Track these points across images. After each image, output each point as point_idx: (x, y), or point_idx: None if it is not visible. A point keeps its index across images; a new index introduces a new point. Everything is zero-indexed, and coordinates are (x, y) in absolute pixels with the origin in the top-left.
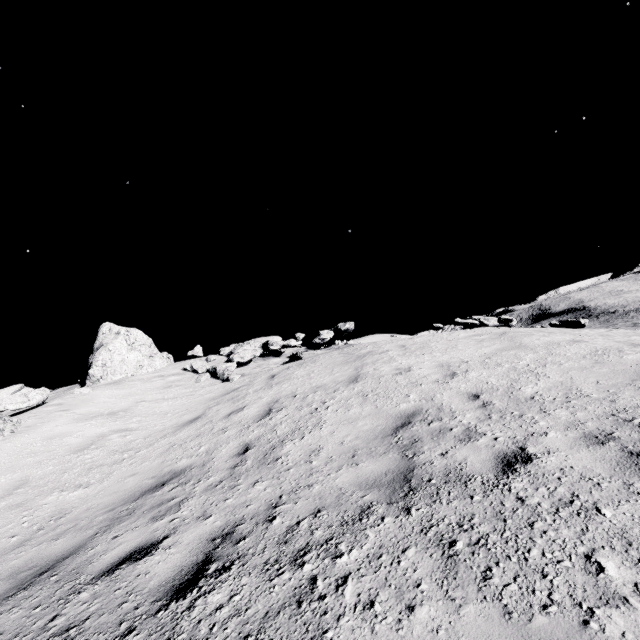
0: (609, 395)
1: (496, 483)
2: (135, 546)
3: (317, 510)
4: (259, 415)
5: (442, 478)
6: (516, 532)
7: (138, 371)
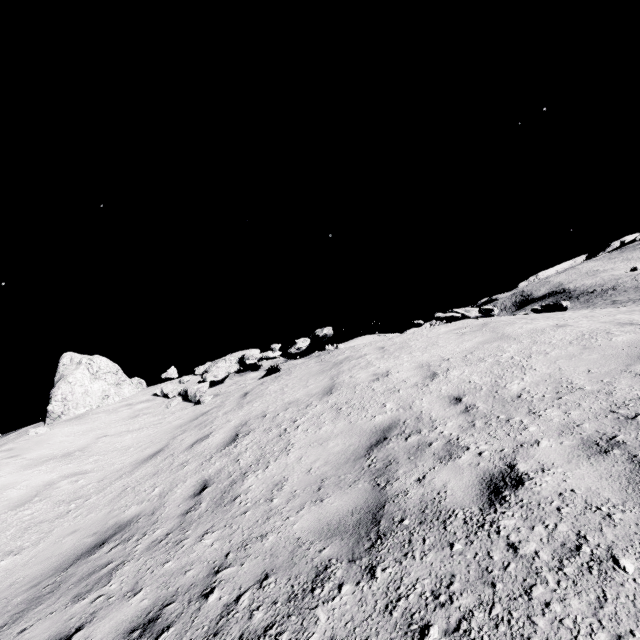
0: (604, 386)
1: (481, 521)
2: None
3: (264, 575)
4: (224, 442)
5: (417, 516)
6: (509, 606)
7: (104, 402)
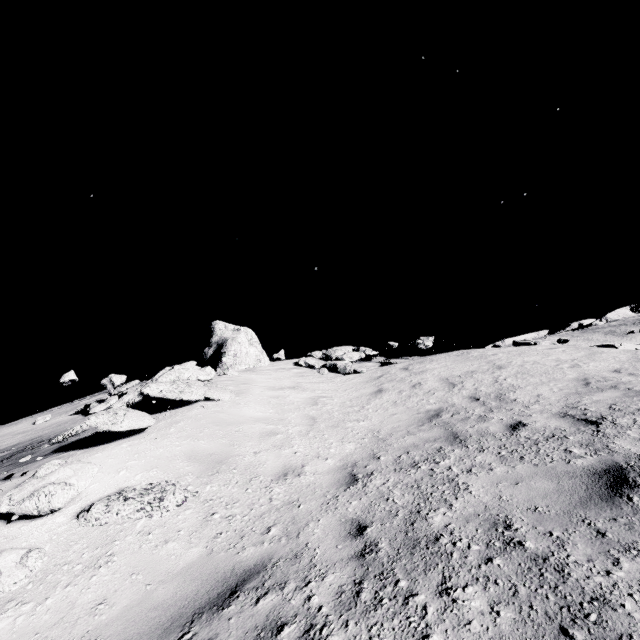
0: None
1: None
2: (504, 425)
3: (611, 404)
4: (447, 385)
5: None
6: None
7: (257, 364)
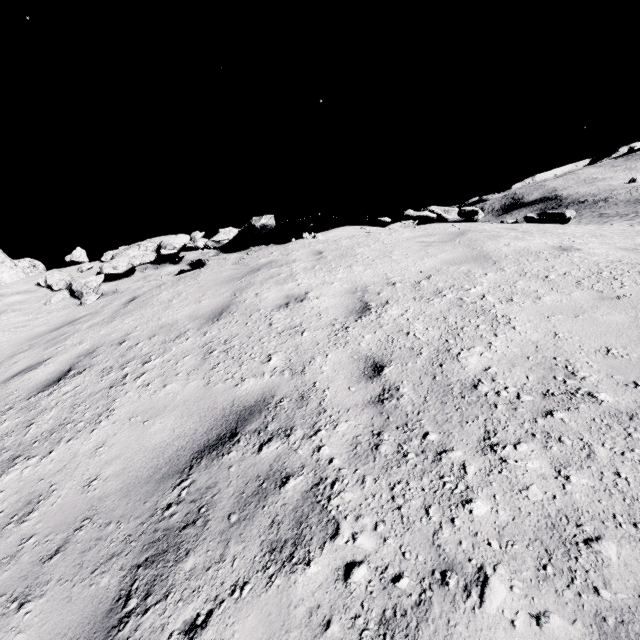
0: None
1: None
2: None
3: None
4: (44, 382)
5: None
6: None
7: None
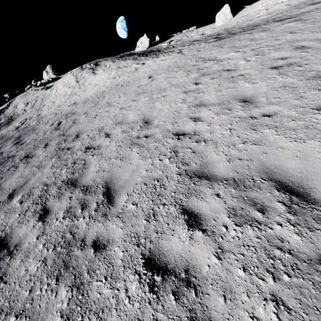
0: None
1: None
2: None
3: None
4: None
5: None
6: None
7: None
